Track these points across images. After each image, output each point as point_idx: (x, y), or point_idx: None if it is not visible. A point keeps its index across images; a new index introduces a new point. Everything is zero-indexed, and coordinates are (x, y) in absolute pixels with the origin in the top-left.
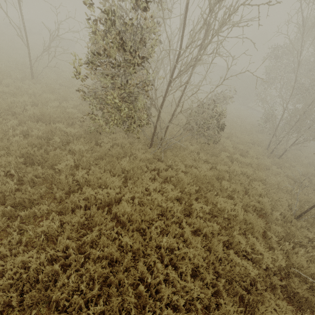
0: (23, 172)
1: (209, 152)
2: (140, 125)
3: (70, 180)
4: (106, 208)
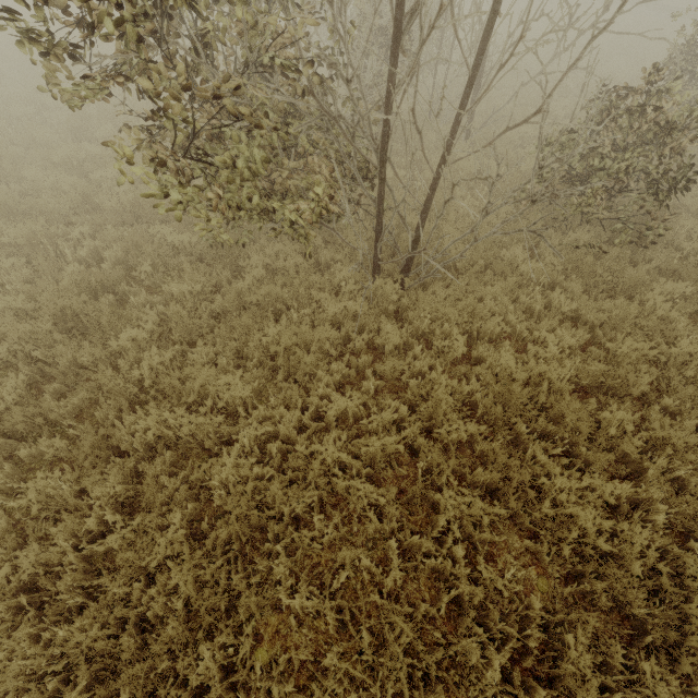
0: (53, 352)
1: (601, 281)
2: (293, 222)
3: (120, 382)
4: (190, 460)
